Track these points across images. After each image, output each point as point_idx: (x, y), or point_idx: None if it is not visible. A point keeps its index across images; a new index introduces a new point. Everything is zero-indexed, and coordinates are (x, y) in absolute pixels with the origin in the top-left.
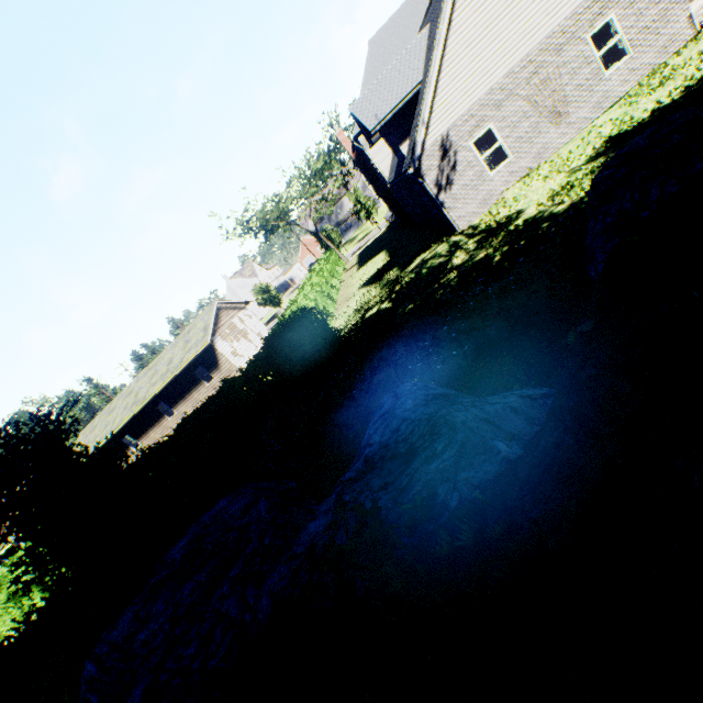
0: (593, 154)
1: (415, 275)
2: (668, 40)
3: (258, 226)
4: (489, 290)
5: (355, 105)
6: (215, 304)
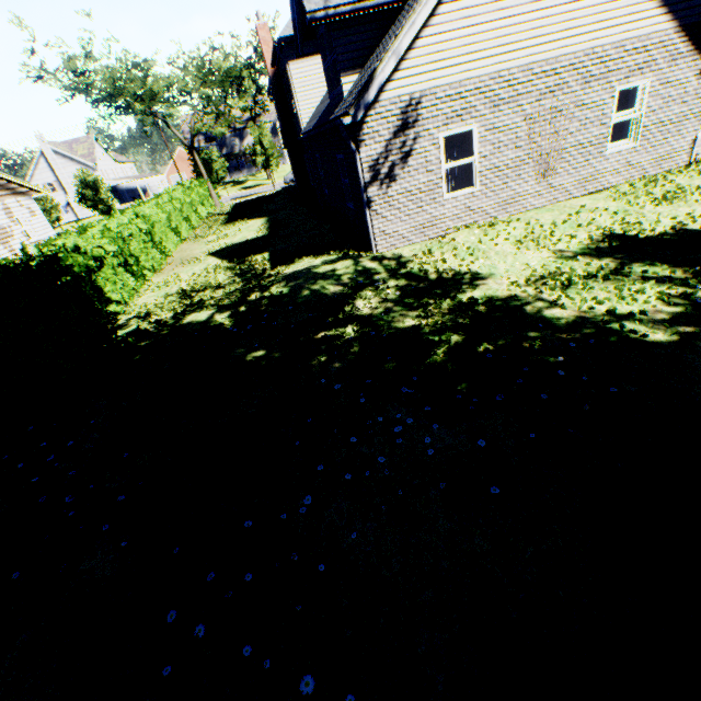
0: (592, 245)
1: (291, 291)
2: (668, 152)
3: (103, 90)
4: (425, 440)
5: None
6: None
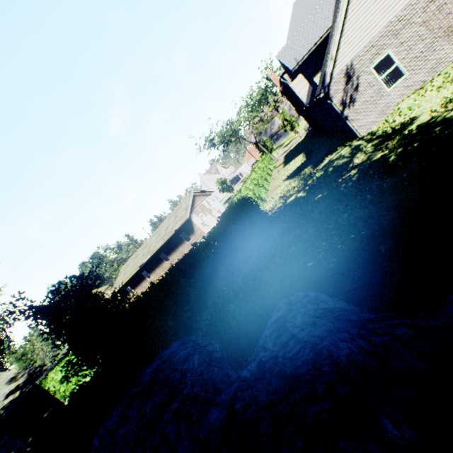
0: None
1: (324, 172)
2: None
3: (218, 142)
4: (384, 185)
5: (280, 53)
6: (192, 193)
